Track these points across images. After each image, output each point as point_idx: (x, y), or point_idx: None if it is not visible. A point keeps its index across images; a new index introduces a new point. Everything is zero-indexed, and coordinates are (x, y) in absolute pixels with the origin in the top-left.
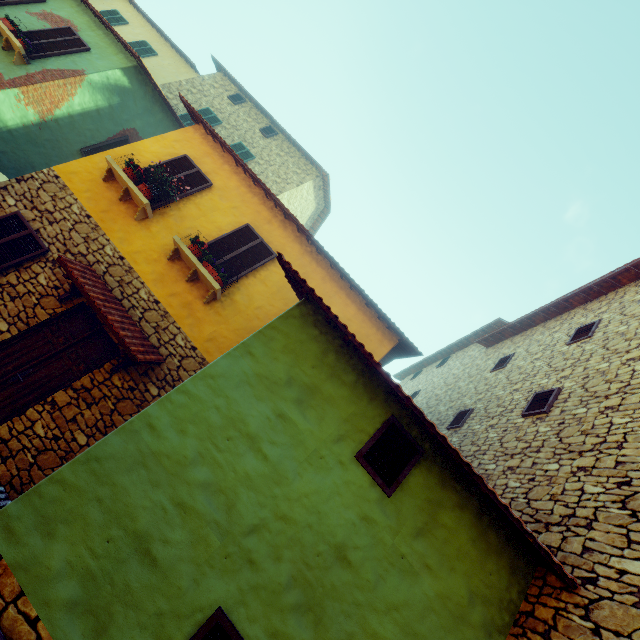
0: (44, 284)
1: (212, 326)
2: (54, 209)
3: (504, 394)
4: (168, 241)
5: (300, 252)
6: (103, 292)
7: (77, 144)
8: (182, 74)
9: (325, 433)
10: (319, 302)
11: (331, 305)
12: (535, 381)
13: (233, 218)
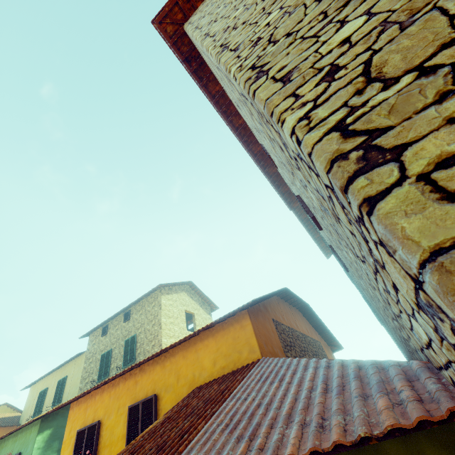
0: None
1: None
2: None
3: None
4: None
5: (161, 368)
6: None
7: None
8: (81, 364)
9: None
10: None
11: (202, 362)
12: None
13: (123, 417)
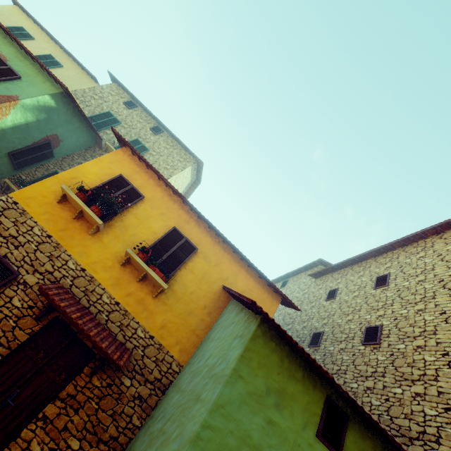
0: (19, 306)
1: (162, 315)
2: (17, 233)
3: (342, 322)
4: (118, 249)
5: (212, 243)
6: (77, 307)
7: (6, 149)
8: (85, 83)
9: (296, 425)
10: (284, 333)
11: (238, 281)
12: (361, 315)
13: (163, 222)
